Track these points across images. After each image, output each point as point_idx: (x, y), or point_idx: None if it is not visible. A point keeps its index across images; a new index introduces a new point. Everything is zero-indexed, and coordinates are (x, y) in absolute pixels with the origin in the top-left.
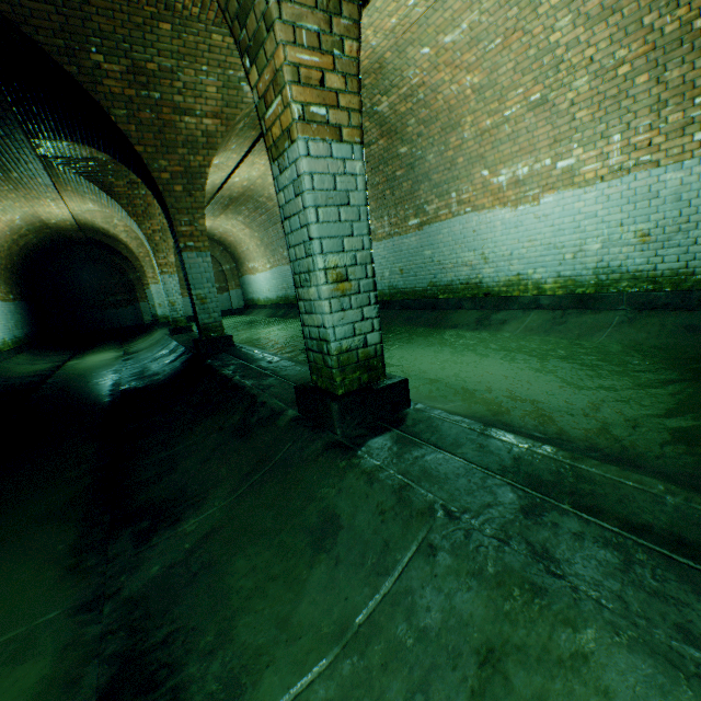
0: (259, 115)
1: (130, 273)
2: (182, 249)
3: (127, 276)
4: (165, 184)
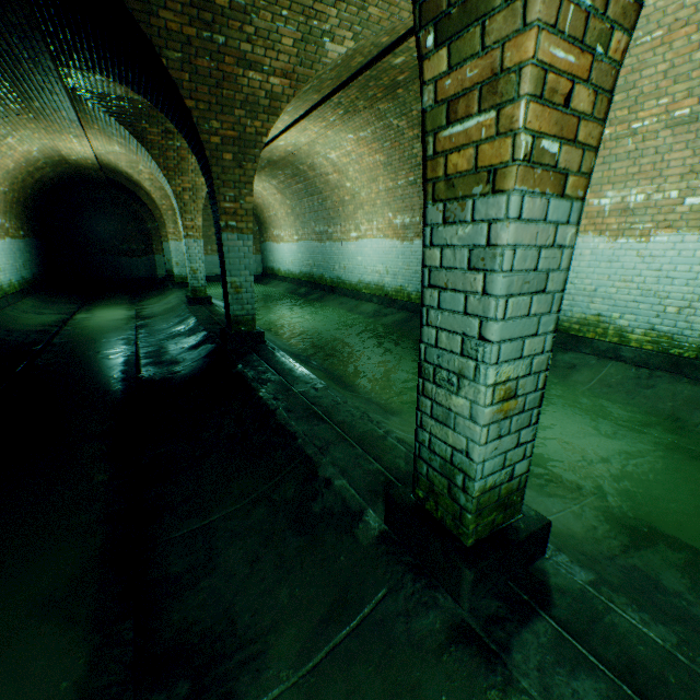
0: (424, 125)
1: (149, 222)
2: (222, 228)
3: (145, 225)
4: (214, 150)
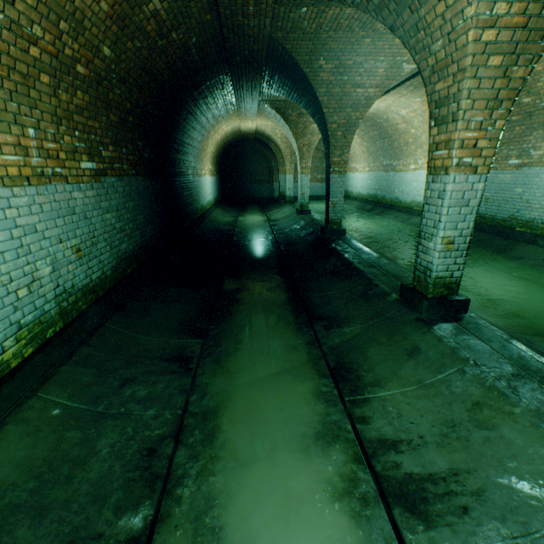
0: (429, 149)
1: (272, 162)
2: (330, 172)
3: (270, 164)
4: (332, 131)
